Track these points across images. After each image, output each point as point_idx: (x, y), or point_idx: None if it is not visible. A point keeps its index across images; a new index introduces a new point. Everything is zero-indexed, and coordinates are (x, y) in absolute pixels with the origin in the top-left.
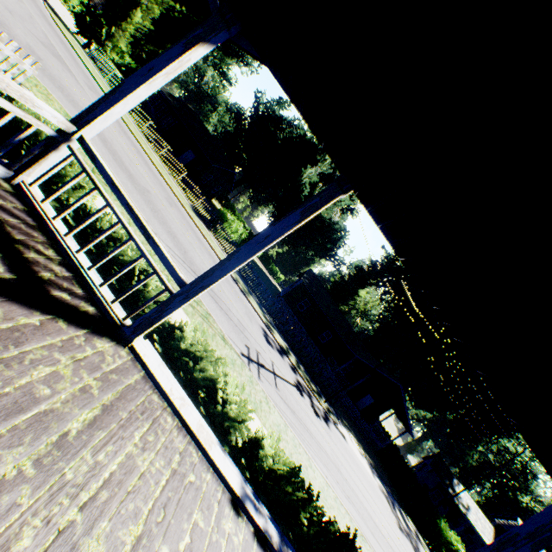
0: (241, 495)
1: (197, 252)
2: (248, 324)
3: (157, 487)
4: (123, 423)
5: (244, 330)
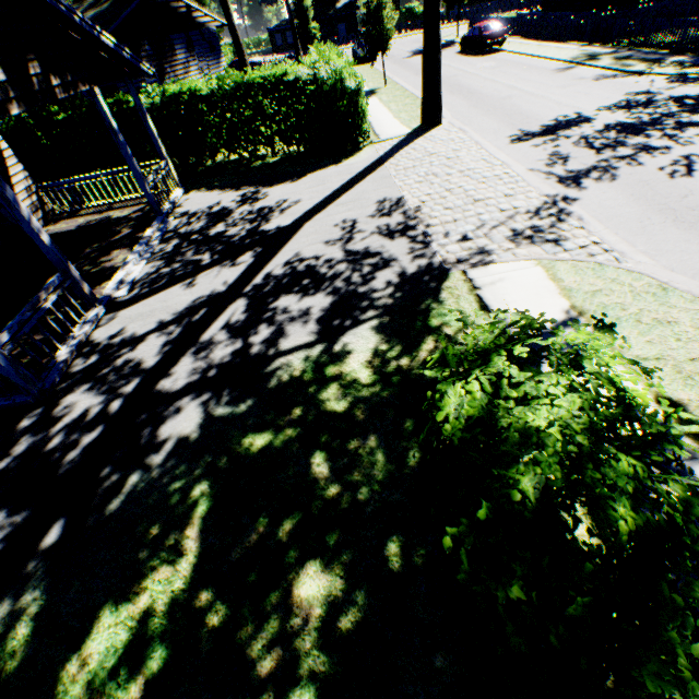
0: None
1: None
2: None
3: None
4: None
5: None
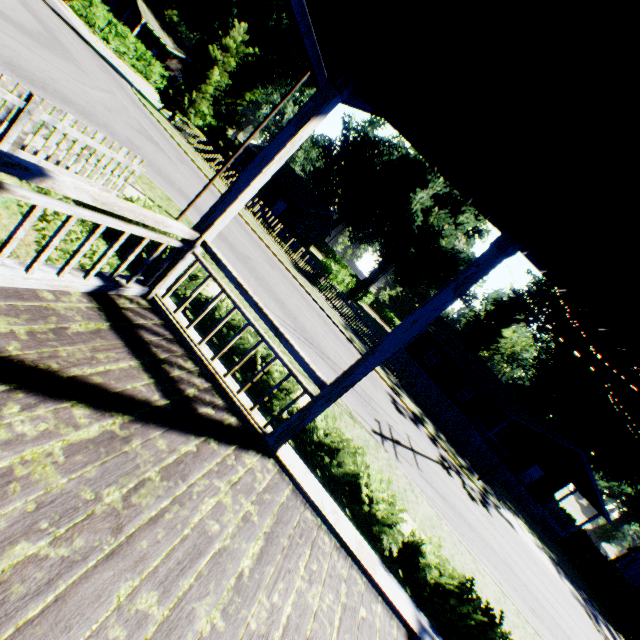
0: (418, 631)
1: (305, 315)
2: (373, 392)
3: (332, 629)
4: (286, 553)
5: (370, 401)
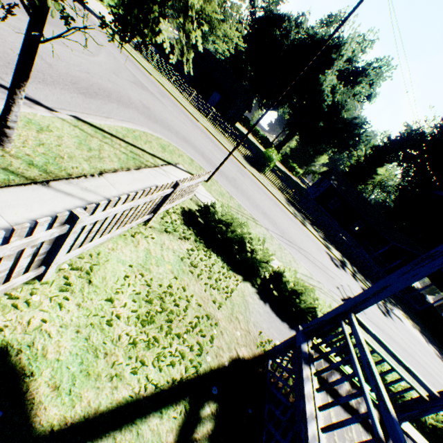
0: None
1: (274, 213)
2: (323, 259)
3: None
4: None
5: (327, 270)
